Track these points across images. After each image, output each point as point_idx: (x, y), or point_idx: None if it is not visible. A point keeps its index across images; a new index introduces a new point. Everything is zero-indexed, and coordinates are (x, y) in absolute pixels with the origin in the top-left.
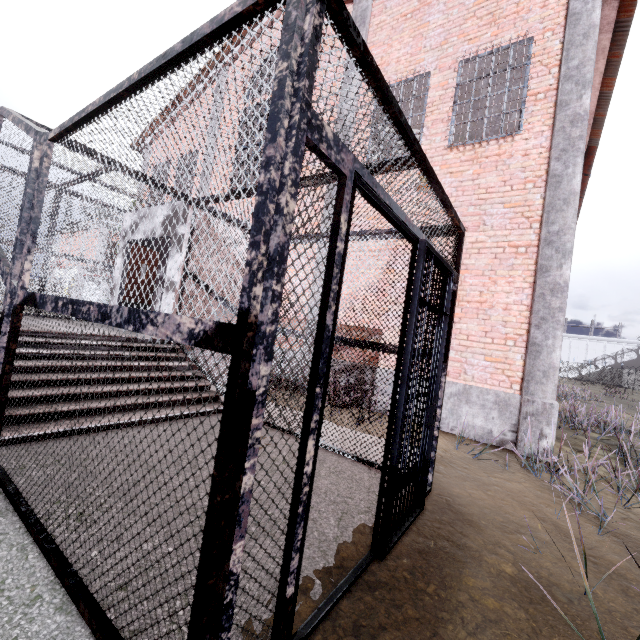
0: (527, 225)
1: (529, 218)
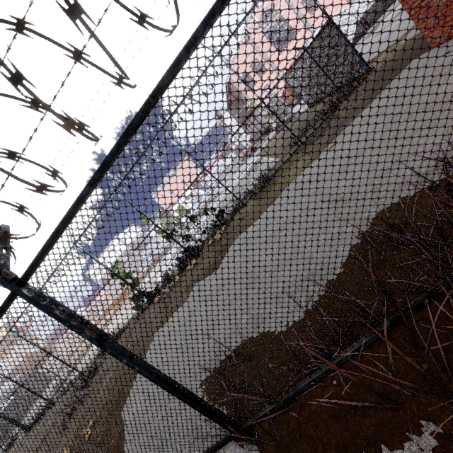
0: (344, 1)
1: (343, 0)
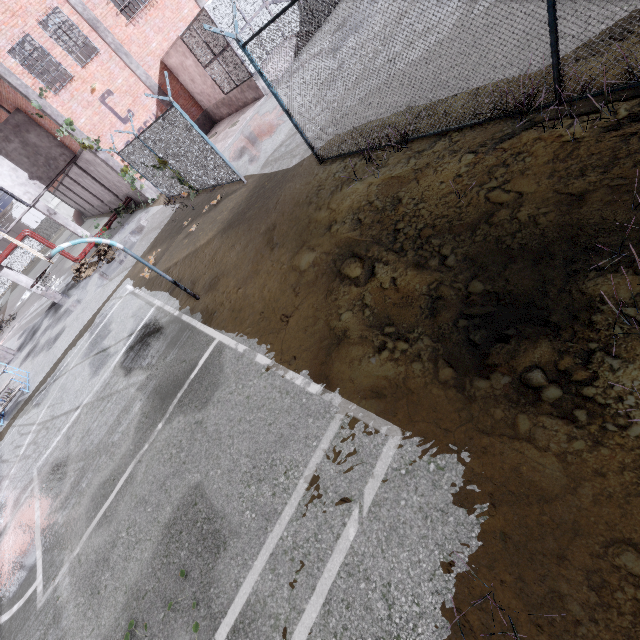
0: None
1: None
